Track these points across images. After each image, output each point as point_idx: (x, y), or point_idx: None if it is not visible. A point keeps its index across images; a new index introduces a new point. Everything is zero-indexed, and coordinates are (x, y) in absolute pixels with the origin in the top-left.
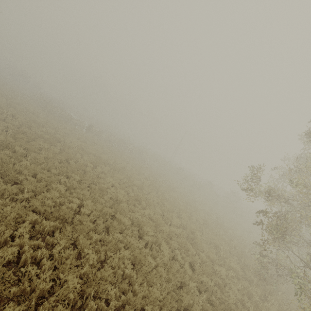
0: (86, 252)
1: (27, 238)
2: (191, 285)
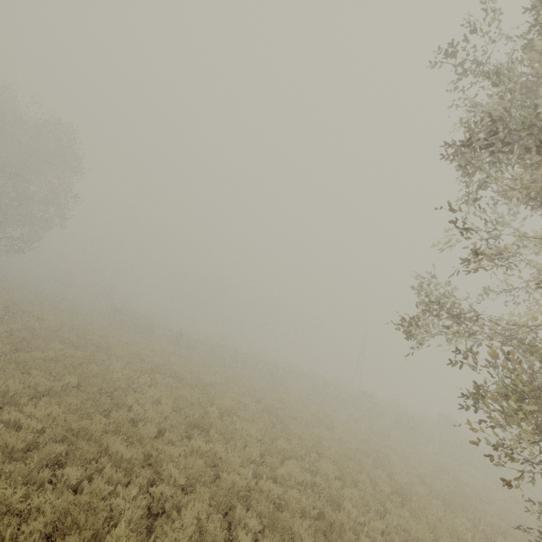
0: None
1: None
2: None
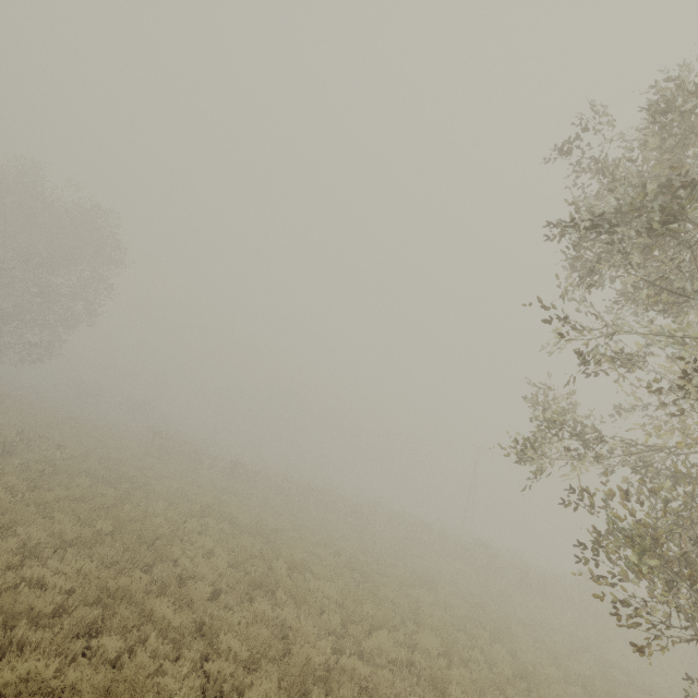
0: None
1: None
2: None
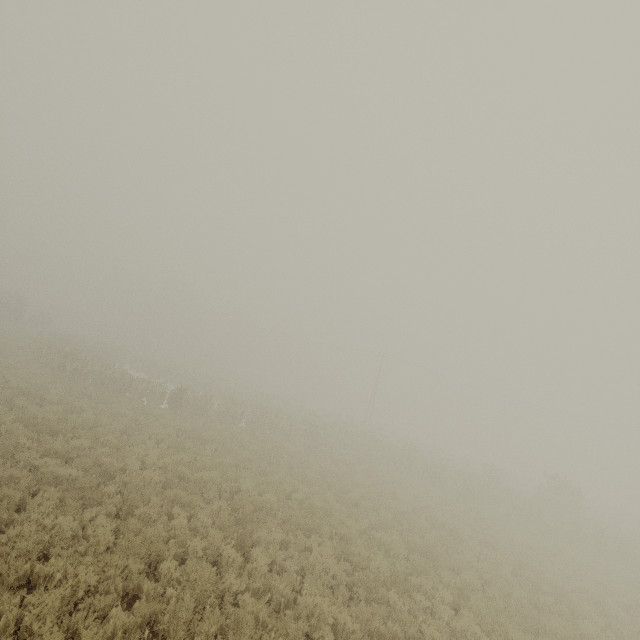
0: None
1: None
2: None
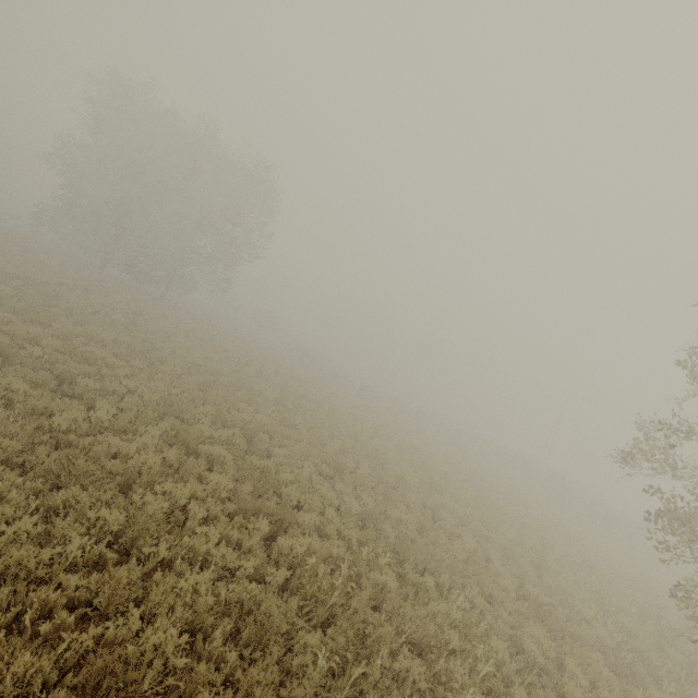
0: (364, 499)
1: (314, 471)
2: (503, 580)
